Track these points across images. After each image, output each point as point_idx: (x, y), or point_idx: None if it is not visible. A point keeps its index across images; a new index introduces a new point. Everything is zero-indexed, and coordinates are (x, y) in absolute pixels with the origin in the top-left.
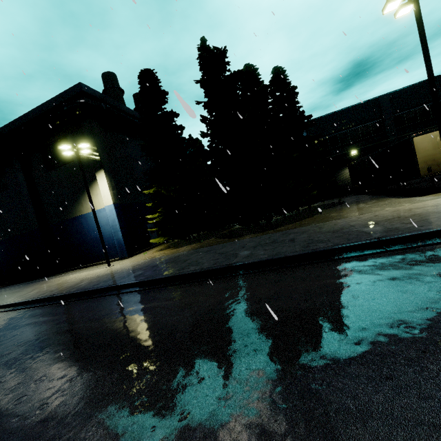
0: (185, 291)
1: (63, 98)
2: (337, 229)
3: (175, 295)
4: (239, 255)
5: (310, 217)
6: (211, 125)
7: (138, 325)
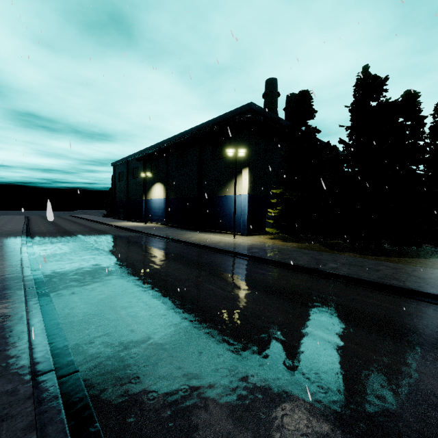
0: (282, 272)
1: (237, 112)
2: (426, 277)
3: (275, 272)
4: (327, 265)
5: (426, 258)
6: (347, 147)
7: (254, 277)
